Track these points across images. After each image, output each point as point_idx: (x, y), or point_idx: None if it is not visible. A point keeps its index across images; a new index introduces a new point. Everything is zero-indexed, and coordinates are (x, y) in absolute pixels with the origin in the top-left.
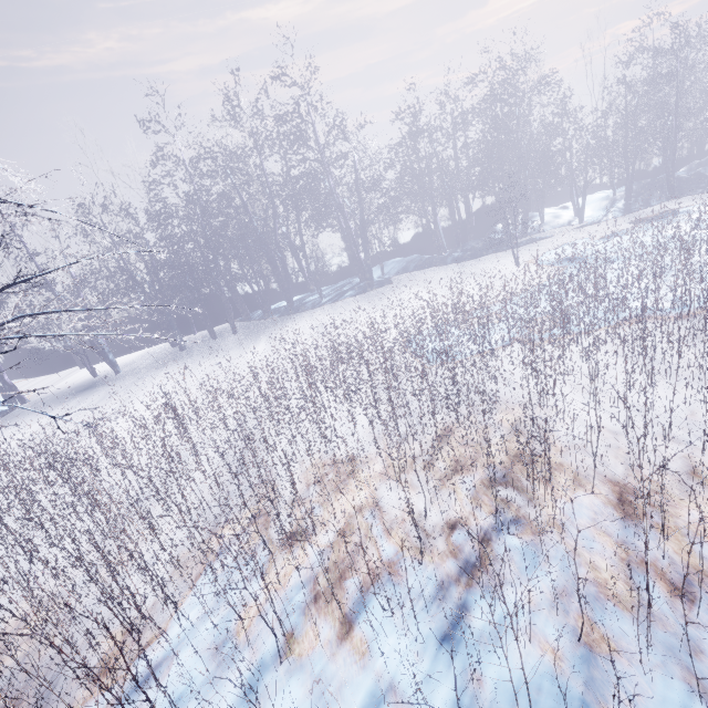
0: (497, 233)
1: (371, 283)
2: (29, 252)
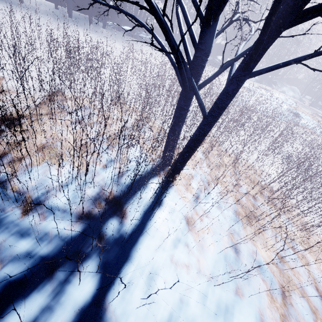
0: (217, 59)
1: None
2: None
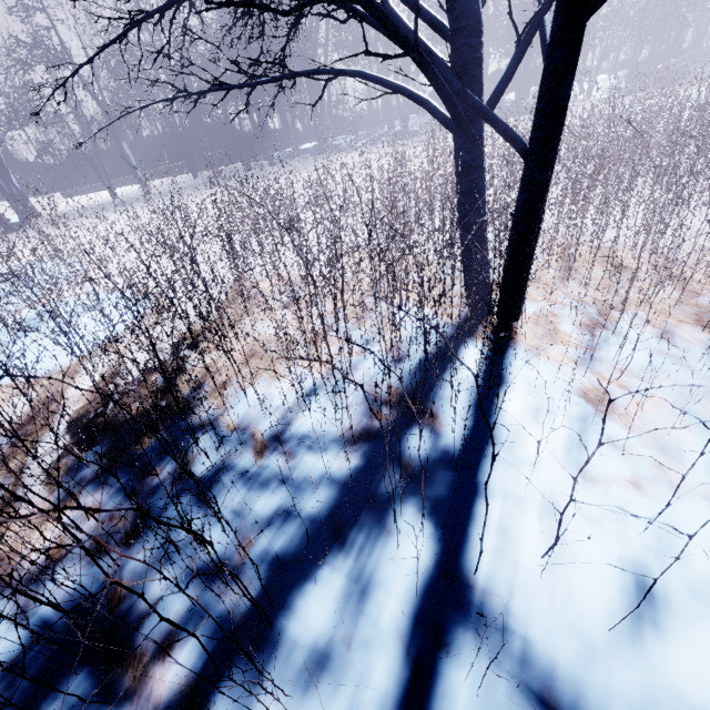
0: (505, 104)
1: (405, 131)
2: (41, 2)
